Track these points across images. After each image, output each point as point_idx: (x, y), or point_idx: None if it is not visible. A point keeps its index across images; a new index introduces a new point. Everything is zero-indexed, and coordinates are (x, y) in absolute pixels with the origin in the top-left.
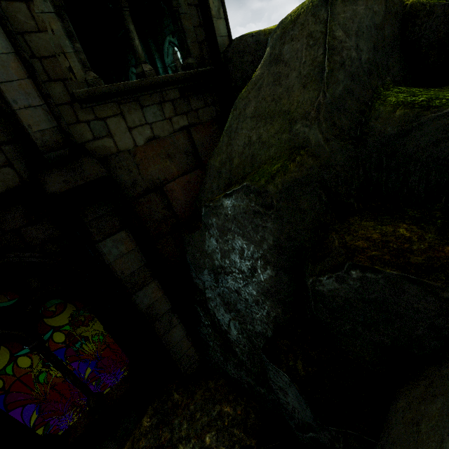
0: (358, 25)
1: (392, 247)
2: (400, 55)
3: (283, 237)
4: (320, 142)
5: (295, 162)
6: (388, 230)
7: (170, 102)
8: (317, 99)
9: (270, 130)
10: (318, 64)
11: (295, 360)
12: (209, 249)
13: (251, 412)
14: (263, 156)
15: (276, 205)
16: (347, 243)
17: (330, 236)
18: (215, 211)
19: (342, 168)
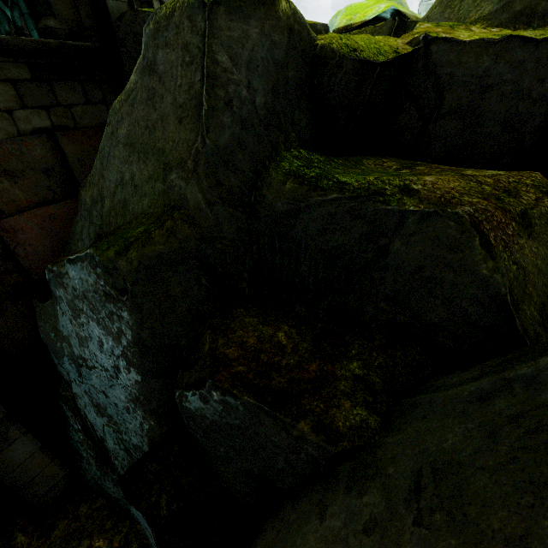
0: (250, 54)
1: (262, 360)
2: (308, 107)
3: (144, 333)
4: (200, 205)
5: (163, 229)
6: (267, 333)
7: (8, 82)
8: (194, 145)
9: (144, 172)
10: (195, 94)
11: (159, 495)
12: (64, 330)
13: (133, 541)
14: (136, 206)
15: (132, 289)
16: (218, 349)
17: (205, 334)
18: (60, 280)
19: (231, 242)
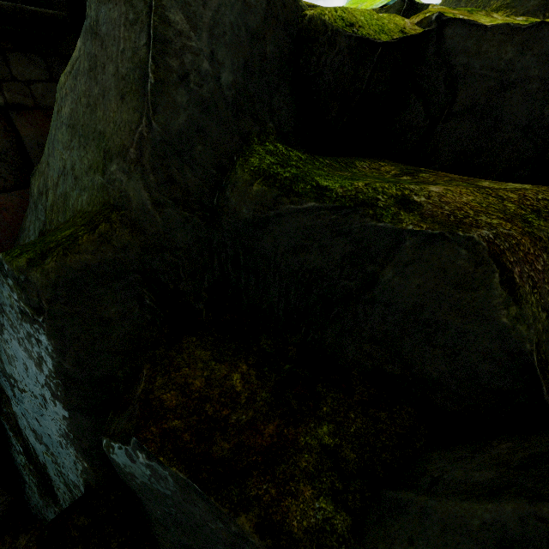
0: (214, 15)
1: (206, 413)
2: (292, 92)
3: (67, 363)
4: (146, 206)
5: (94, 233)
6: (220, 373)
7: None
8: (138, 129)
9: (84, 160)
10: (140, 63)
11: None
12: None
13: None
14: (76, 202)
15: (48, 308)
16: (153, 392)
17: (143, 368)
18: None
19: (186, 253)
